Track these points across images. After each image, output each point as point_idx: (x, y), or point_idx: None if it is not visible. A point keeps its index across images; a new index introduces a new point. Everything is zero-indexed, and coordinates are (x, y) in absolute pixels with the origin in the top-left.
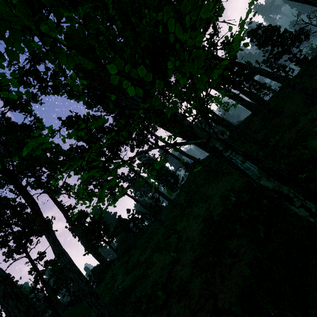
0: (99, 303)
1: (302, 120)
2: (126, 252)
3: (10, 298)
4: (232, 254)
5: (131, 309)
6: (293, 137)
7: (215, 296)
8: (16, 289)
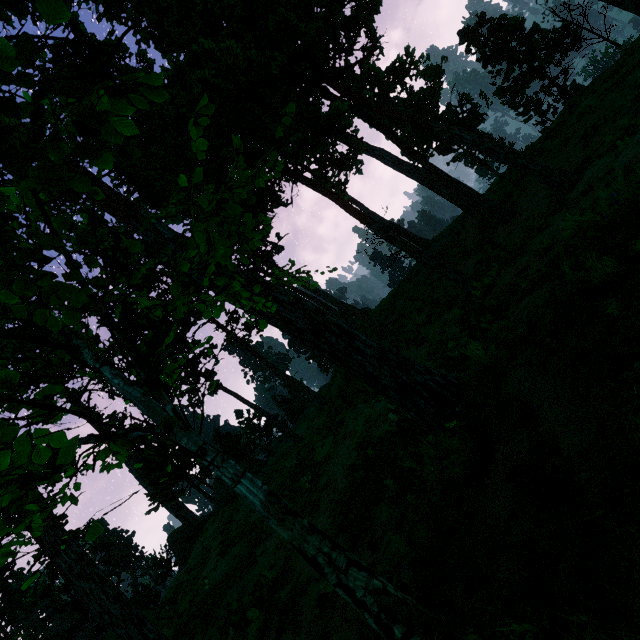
0: (144, 635)
1: (531, 245)
2: (230, 502)
3: None
4: (373, 541)
5: (216, 632)
6: (510, 286)
7: (326, 639)
8: None
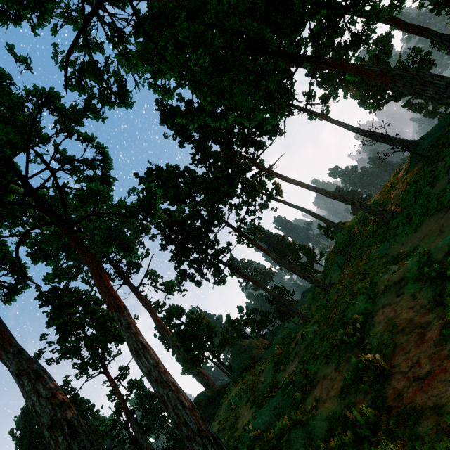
0: None
1: None
2: (247, 370)
3: (60, 432)
4: None
5: None
6: None
7: None
8: (71, 415)
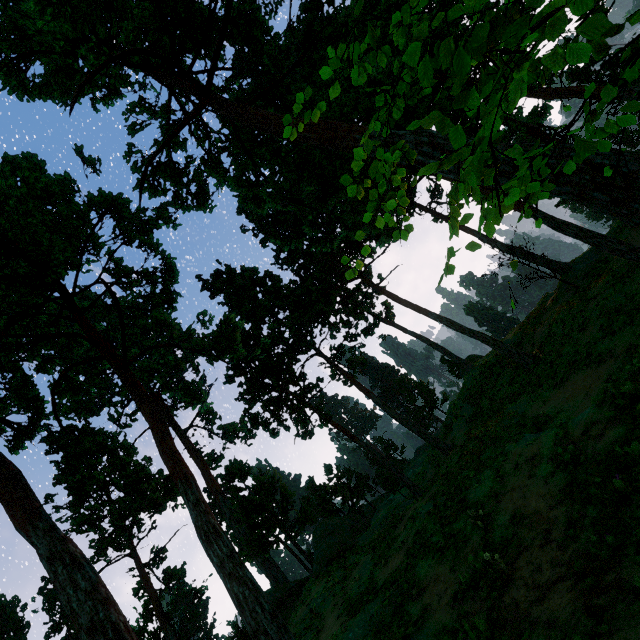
0: None
1: None
2: (335, 561)
3: (103, 637)
4: None
5: None
6: None
7: None
8: (116, 615)
